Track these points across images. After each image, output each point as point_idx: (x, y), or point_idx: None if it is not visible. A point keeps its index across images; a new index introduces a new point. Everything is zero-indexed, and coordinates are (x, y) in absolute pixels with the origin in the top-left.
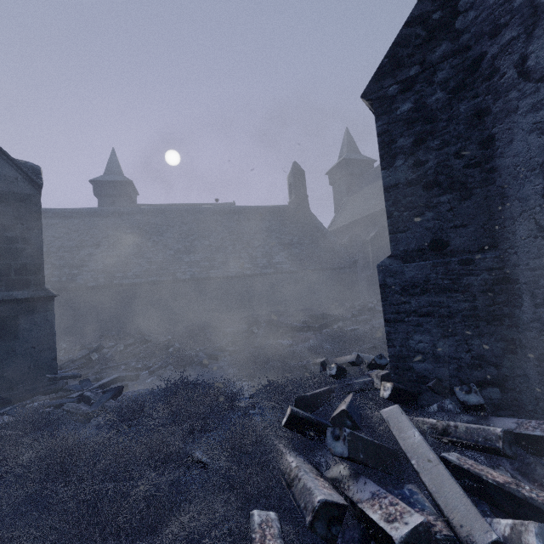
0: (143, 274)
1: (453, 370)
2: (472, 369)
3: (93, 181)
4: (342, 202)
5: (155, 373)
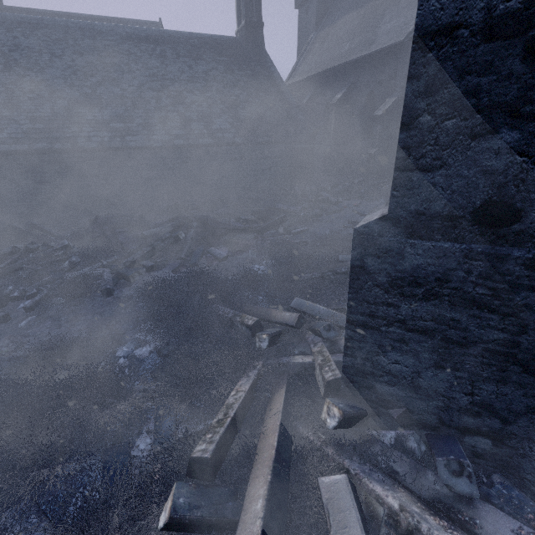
0: (24, 137)
1: (434, 407)
2: (464, 413)
3: None
4: (309, 40)
5: (33, 310)
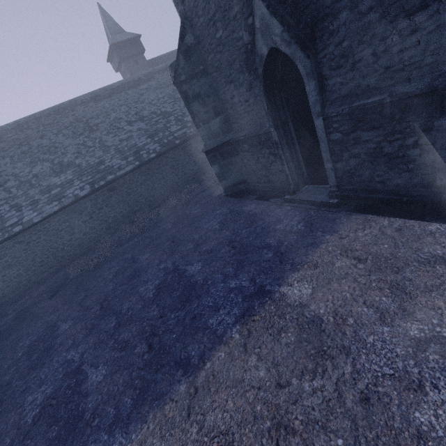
0: None
1: None
2: None
3: (112, 45)
4: None
5: None
